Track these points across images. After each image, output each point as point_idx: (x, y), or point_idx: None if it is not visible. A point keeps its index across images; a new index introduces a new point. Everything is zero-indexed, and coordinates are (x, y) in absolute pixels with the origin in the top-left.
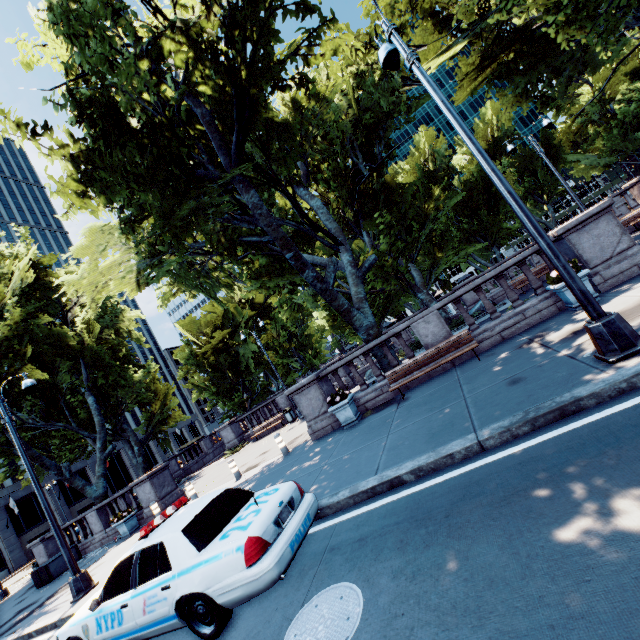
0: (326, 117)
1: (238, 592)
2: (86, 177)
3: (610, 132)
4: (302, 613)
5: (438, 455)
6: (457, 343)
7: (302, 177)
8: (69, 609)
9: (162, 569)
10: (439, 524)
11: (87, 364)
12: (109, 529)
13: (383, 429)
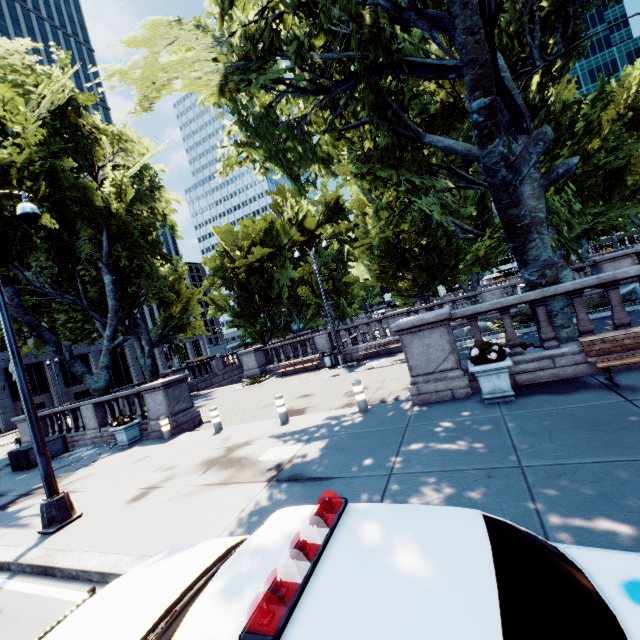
0: None
1: None
2: None
3: None
4: None
5: None
6: None
7: None
8: (33, 548)
9: None
10: None
11: (110, 236)
12: (104, 429)
13: None
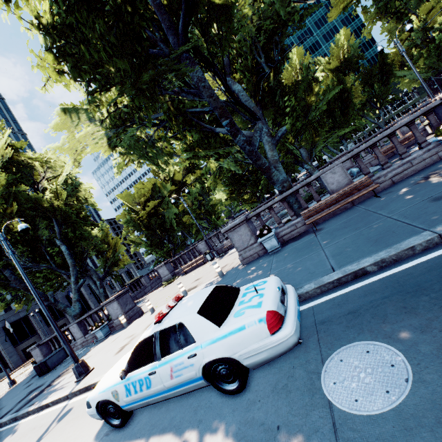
0: (245, 15)
1: (263, 355)
2: (58, 51)
3: (429, 53)
4: (328, 367)
5: (399, 249)
6: (359, 186)
7: (225, 66)
8: (76, 386)
9: (184, 343)
10: (441, 291)
11: (58, 222)
12: (87, 336)
13: (313, 247)
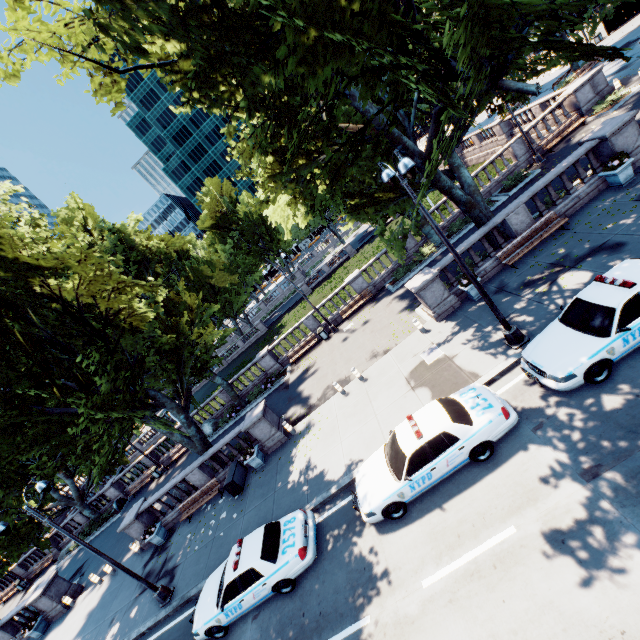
0: None
1: None
2: None
3: None
4: None
5: None
6: None
7: None
8: None
9: None
10: None
11: None
12: None
13: None
